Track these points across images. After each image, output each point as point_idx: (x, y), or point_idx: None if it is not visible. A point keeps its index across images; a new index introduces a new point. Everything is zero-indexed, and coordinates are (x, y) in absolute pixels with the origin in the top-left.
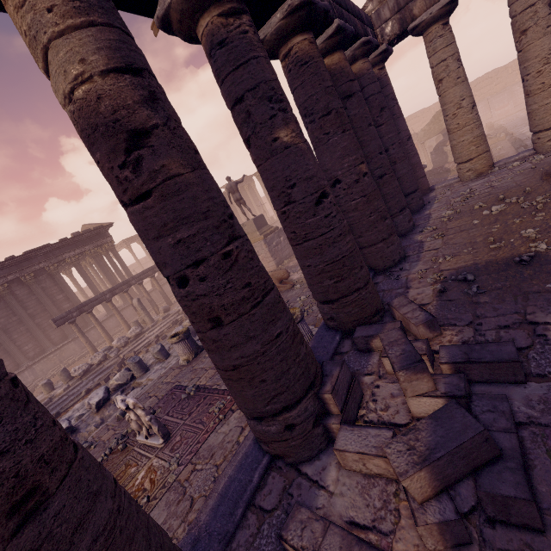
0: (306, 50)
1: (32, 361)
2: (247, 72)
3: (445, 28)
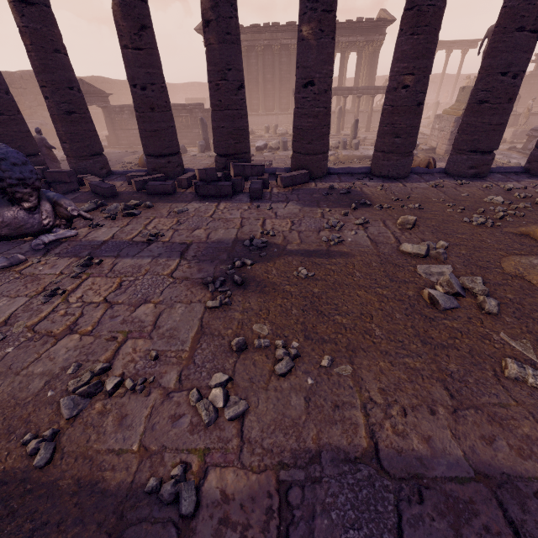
0: None
1: (280, 112)
2: None
3: None
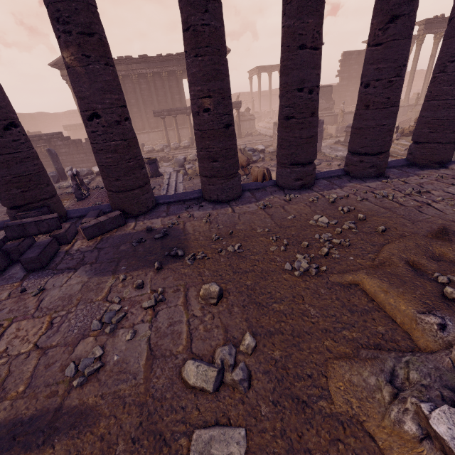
0: None
1: (150, 130)
2: None
3: None
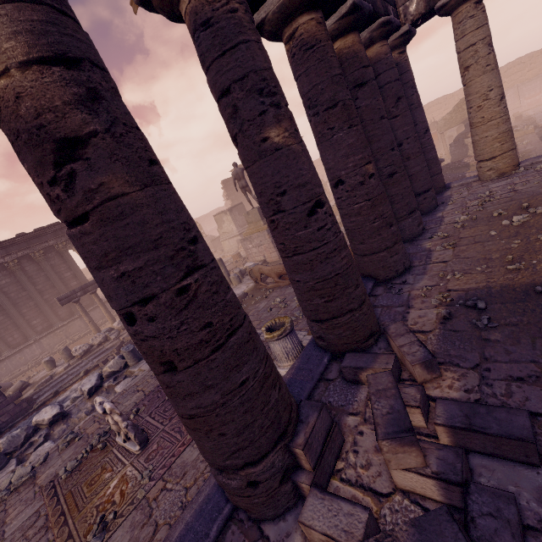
0: (313, 32)
1: (40, 335)
2: (234, 59)
3: (477, 8)
